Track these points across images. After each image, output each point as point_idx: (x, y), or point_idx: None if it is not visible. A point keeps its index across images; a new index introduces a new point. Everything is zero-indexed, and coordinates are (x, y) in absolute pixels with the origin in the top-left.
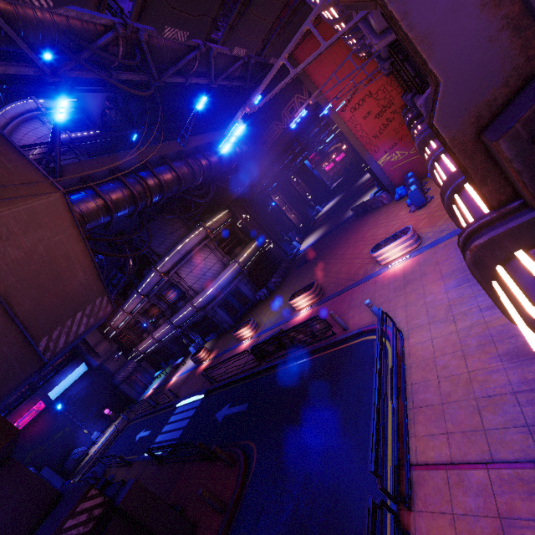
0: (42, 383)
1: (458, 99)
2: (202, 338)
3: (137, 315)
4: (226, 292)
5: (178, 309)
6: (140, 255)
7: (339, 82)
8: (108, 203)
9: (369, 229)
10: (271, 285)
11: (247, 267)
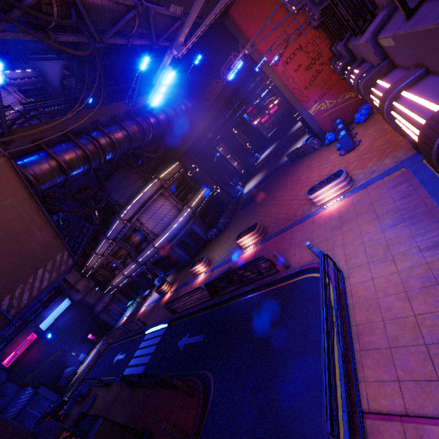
0: (33, 317)
1: None
2: (165, 272)
3: (108, 256)
4: (181, 233)
5: (142, 250)
6: (105, 206)
7: (274, 28)
8: (61, 164)
9: (303, 172)
10: (220, 225)
11: (198, 210)
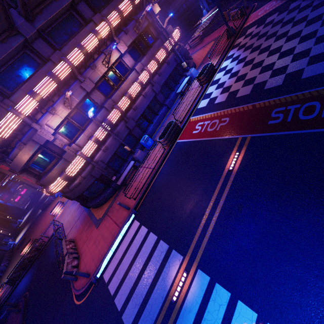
0: None
1: (34, 181)
2: None
3: None
4: None
5: None
6: None
7: None
8: None
9: (49, 211)
10: (2, 267)
11: None
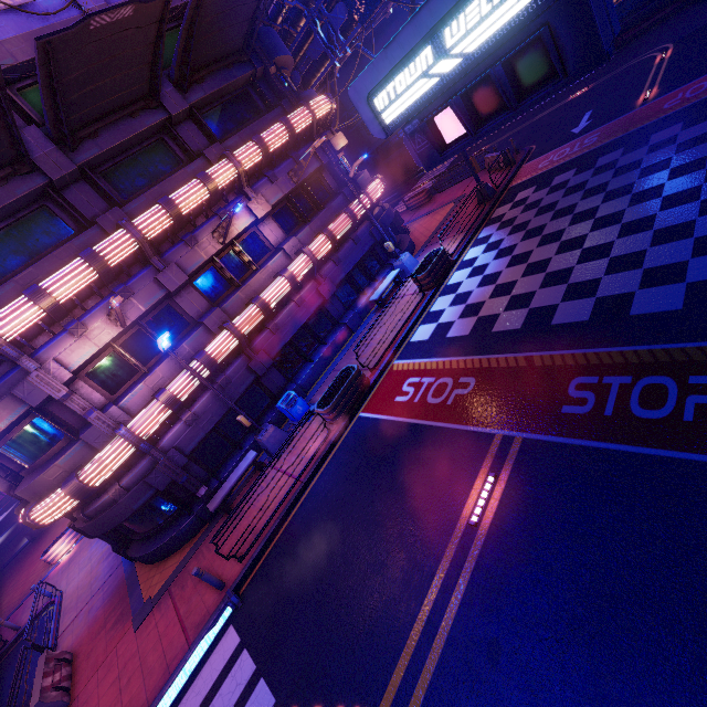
0: None
1: (5, 485)
2: None
3: None
4: None
5: None
6: None
7: None
8: None
9: (46, 544)
10: None
11: None
